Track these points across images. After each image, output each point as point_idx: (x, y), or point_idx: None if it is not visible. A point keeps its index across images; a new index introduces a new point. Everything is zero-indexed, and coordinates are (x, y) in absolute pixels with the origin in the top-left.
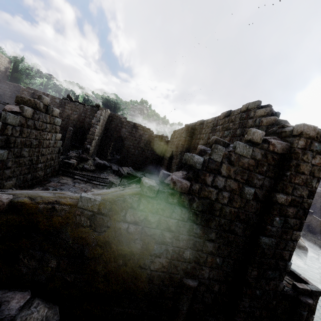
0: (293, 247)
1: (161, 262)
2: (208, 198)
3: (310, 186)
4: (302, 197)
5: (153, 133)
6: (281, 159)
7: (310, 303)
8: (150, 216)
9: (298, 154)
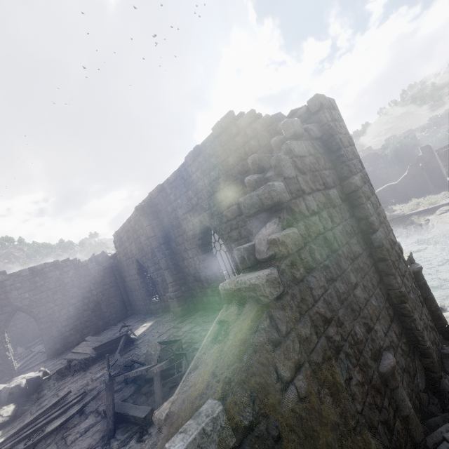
0: (388, 225)
1: (356, 382)
2: (319, 233)
3: (357, 157)
4: (361, 171)
5: (79, 260)
6: (323, 143)
7: (421, 267)
8: (302, 329)
9: (333, 128)
